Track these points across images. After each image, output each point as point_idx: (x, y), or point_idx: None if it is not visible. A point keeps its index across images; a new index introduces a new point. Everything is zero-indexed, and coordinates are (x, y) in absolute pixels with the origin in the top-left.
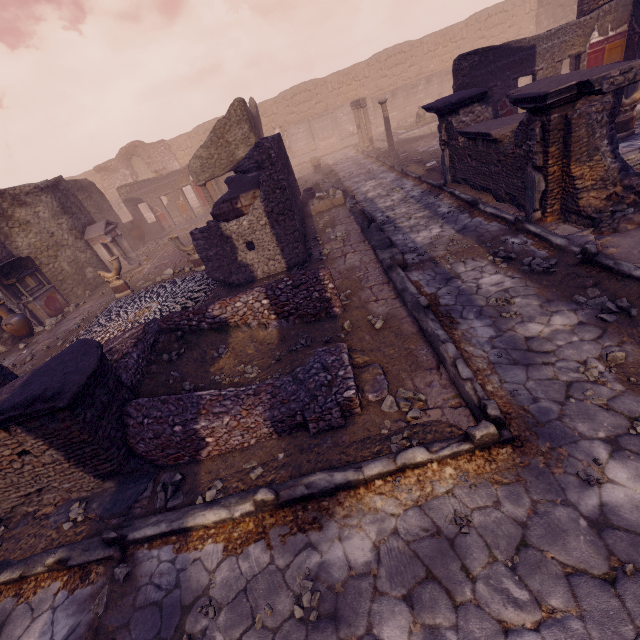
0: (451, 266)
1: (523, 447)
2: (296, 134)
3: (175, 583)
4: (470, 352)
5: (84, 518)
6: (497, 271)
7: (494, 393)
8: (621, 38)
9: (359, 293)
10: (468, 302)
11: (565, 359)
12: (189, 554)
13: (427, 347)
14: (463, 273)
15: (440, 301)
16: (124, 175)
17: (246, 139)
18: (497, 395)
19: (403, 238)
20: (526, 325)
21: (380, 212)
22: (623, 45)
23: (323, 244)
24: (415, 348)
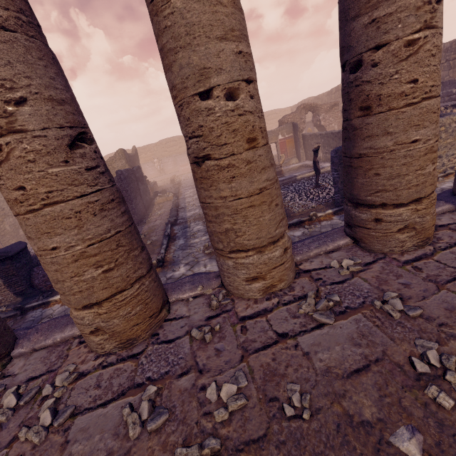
0: (190, 223)
1: (164, 267)
2: (167, 162)
3: (41, 315)
4: (172, 248)
5: (6, 310)
6: (202, 224)
7: (168, 257)
8: (291, 138)
9: (151, 234)
10: (185, 234)
11: (196, 247)
12: (48, 308)
13: (160, 248)
14: (192, 226)
15: (176, 235)
16: None
17: (124, 166)
18: (169, 257)
19: (183, 214)
20: (194, 239)
21: (184, 203)
22: (293, 140)
23: (151, 216)
24: (156, 248)
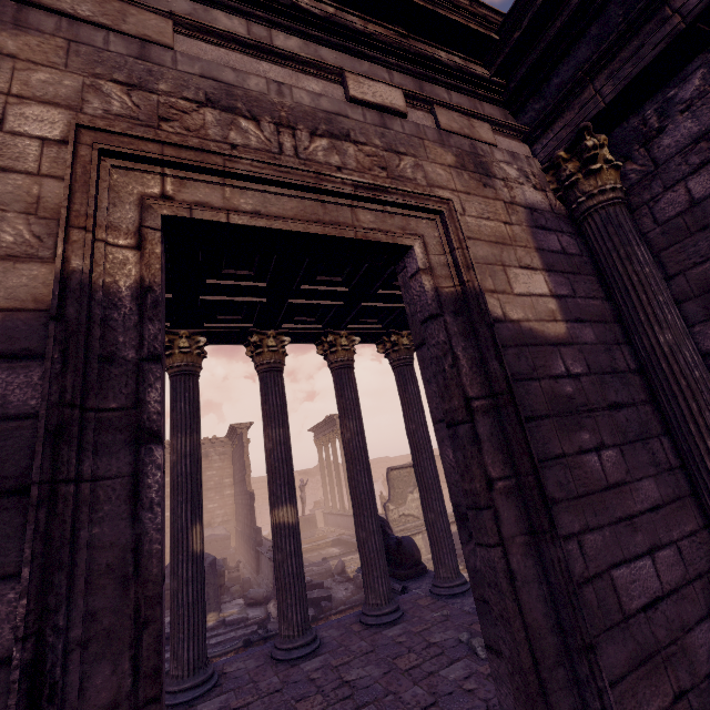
0: None
1: None
2: None
3: None
4: None
5: None
6: None
7: None
8: None
9: None
10: None
11: None
12: None
13: None
14: None
15: None
16: (317, 480)
17: None
18: None
19: None
20: None
21: None
22: None
23: None
24: None
